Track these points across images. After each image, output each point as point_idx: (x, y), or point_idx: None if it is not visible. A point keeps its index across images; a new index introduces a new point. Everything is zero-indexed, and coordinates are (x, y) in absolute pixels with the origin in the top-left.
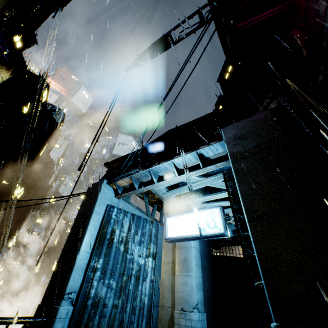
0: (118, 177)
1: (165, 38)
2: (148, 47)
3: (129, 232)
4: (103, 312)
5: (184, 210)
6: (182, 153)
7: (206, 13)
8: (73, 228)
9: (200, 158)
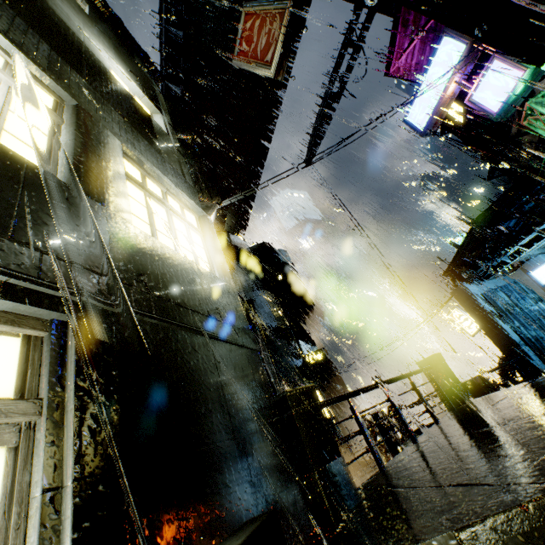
0: (472, 275)
1: (328, 102)
2: (314, 125)
3: (510, 299)
4: (544, 340)
5: (529, 255)
6: (522, 238)
7: (359, 40)
8: (475, 319)
9: (540, 233)
